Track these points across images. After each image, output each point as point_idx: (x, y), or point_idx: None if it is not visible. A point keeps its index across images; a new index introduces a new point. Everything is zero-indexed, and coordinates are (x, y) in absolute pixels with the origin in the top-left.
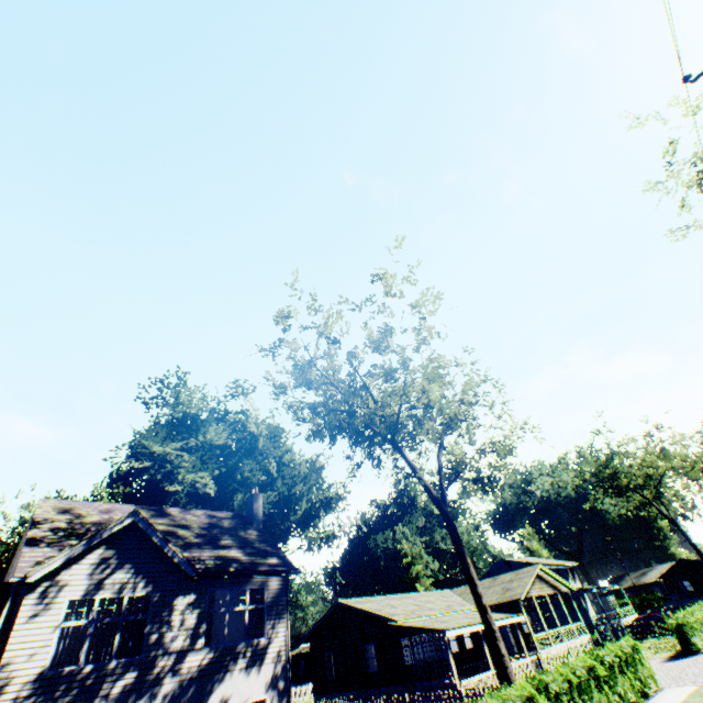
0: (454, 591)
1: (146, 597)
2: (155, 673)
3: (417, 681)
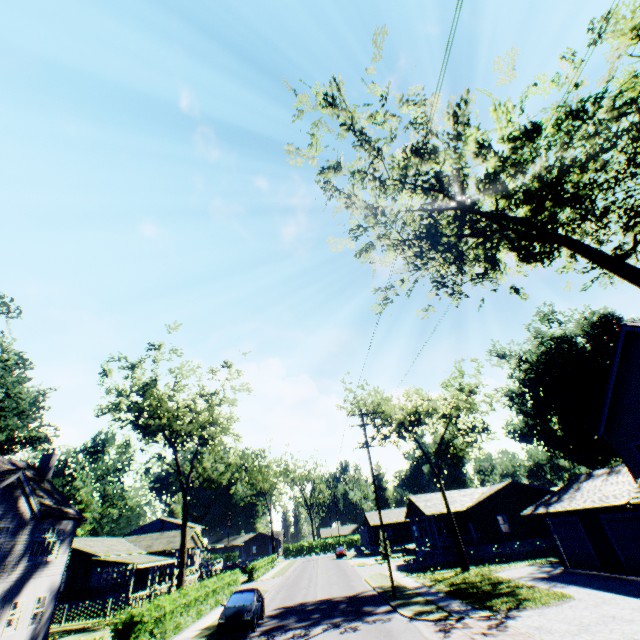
0: (127, 539)
1: (4, 527)
2: (1, 575)
3: (96, 597)
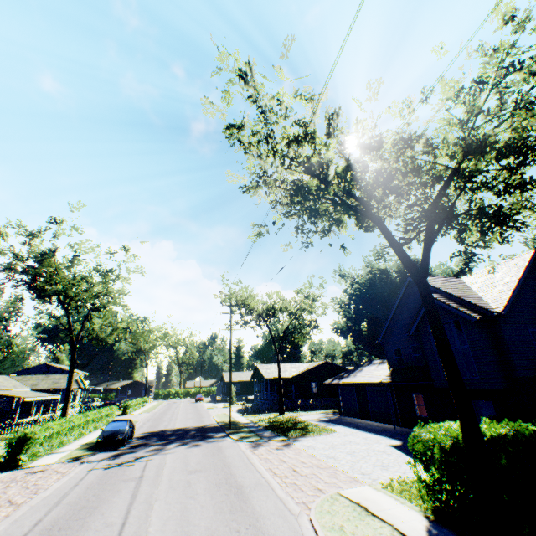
0: (13, 378)
1: None
2: None
3: None
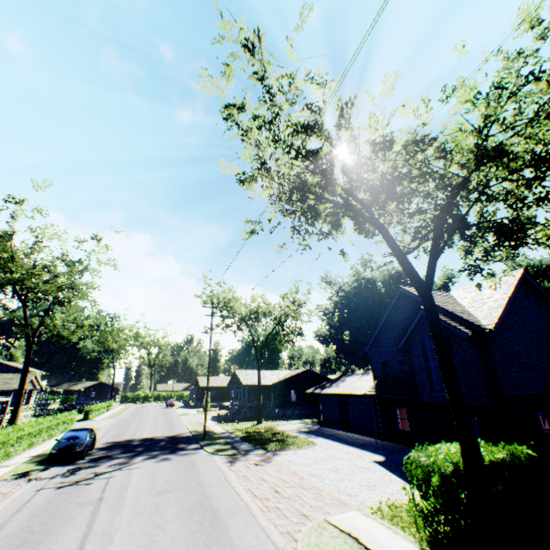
0: None
1: None
2: None
3: None
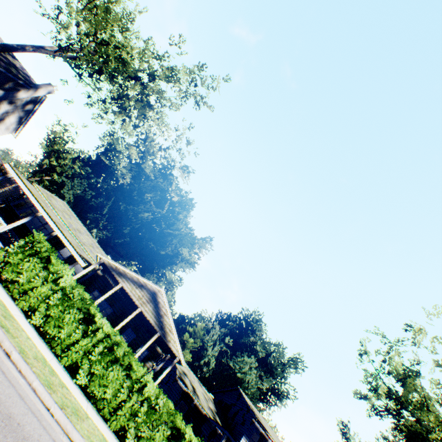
0: None
1: None
2: None
3: None
